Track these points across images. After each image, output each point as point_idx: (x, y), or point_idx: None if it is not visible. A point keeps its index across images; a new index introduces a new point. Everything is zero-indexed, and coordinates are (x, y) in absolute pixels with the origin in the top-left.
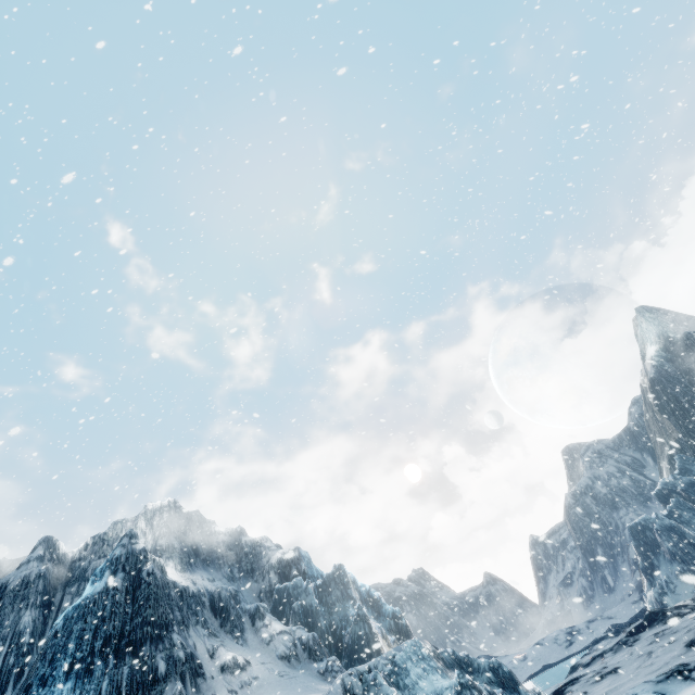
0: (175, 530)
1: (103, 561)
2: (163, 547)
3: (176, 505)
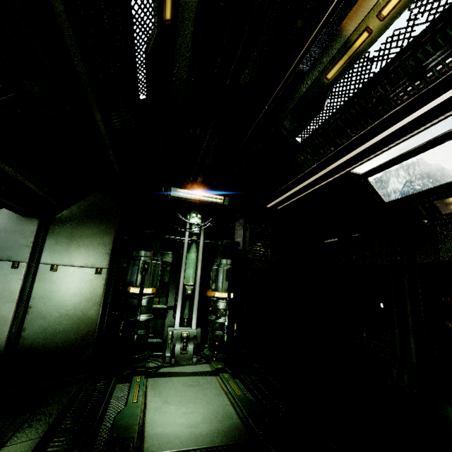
0: (425, 176)
1: (385, 191)
2: (420, 185)
3: (422, 161)
